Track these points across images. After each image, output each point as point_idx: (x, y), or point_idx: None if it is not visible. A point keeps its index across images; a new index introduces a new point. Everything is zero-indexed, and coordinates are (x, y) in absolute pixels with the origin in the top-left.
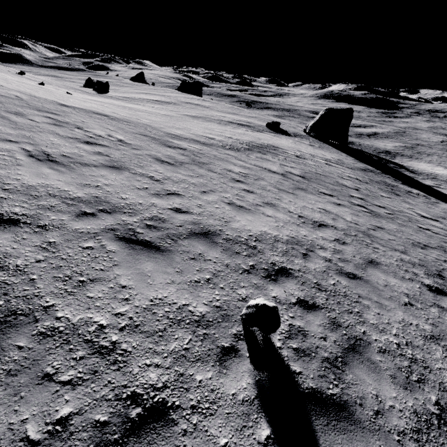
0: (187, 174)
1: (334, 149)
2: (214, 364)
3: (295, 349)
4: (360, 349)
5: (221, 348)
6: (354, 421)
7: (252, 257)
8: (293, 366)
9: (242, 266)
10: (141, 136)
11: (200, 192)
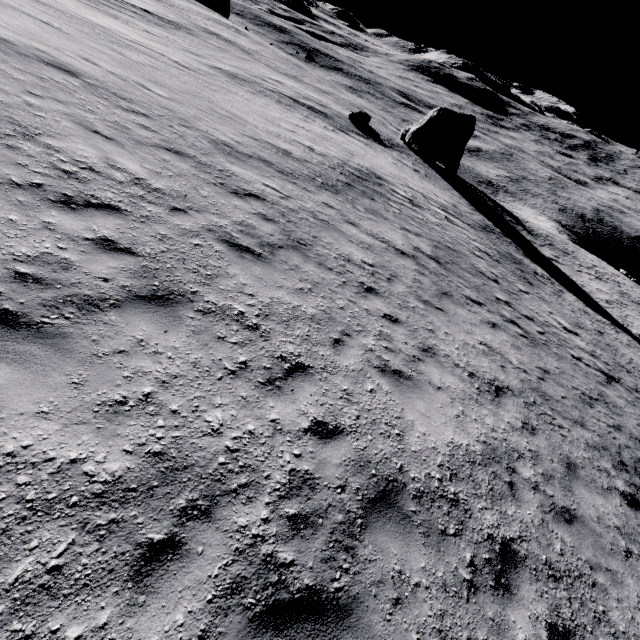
0: (294, 288)
1: (444, 180)
2: None
3: None
4: None
5: None
6: None
7: (463, 534)
8: None
9: (461, 574)
10: (173, 157)
11: (332, 345)
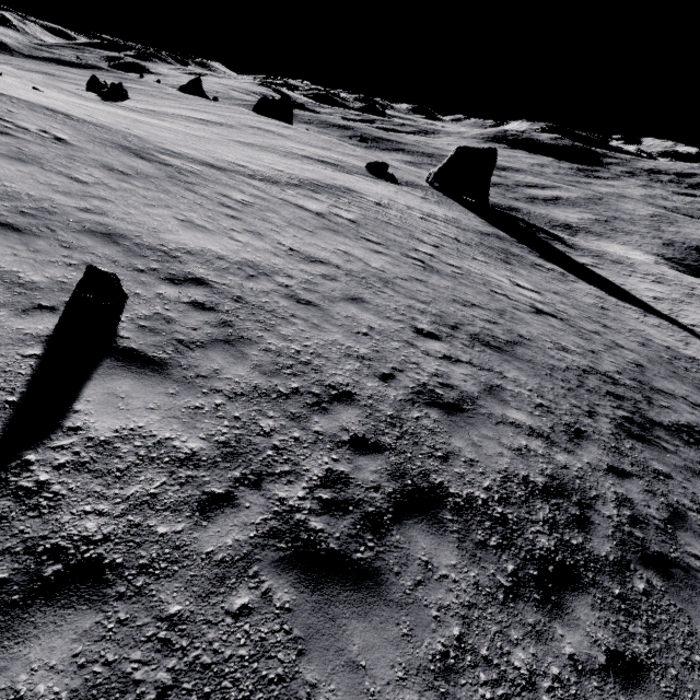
0: (142, 187)
1: (461, 207)
2: (14, 310)
3: (141, 326)
4: (237, 344)
5: (35, 305)
6: (161, 373)
7: (163, 263)
8: (124, 333)
9: (137, 266)
10: (104, 142)
11: (146, 204)
